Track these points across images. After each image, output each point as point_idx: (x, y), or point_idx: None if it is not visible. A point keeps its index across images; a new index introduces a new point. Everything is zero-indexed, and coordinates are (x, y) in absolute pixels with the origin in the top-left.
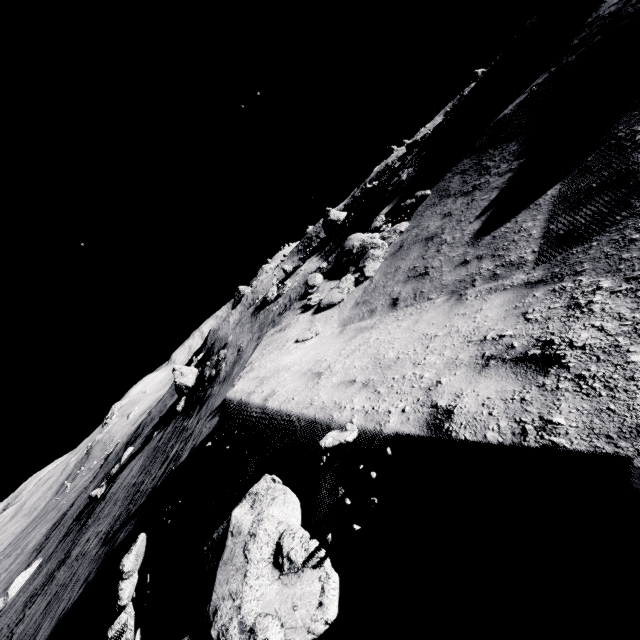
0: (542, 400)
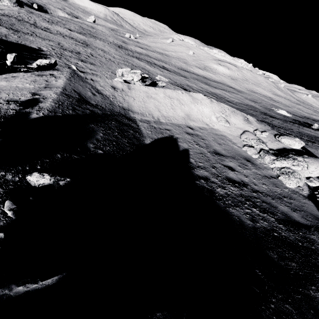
0: (110, 82)
